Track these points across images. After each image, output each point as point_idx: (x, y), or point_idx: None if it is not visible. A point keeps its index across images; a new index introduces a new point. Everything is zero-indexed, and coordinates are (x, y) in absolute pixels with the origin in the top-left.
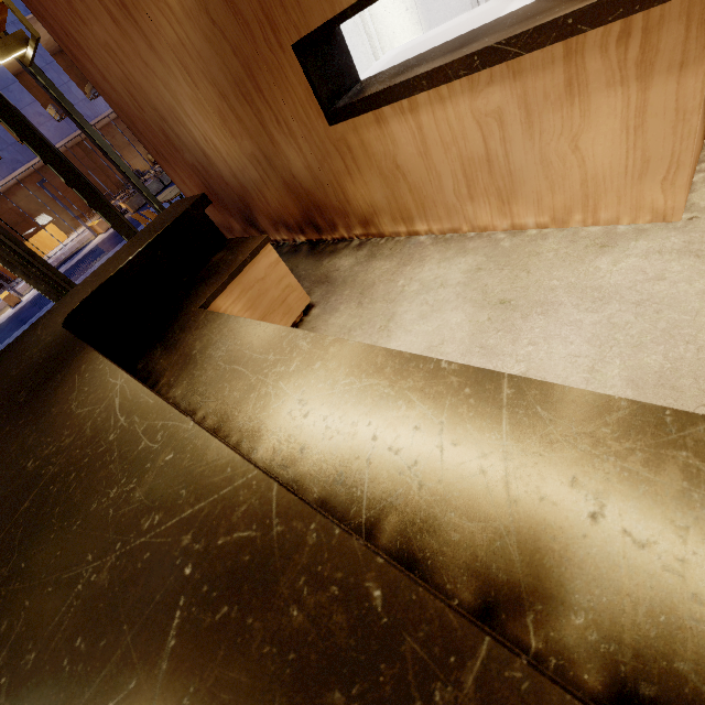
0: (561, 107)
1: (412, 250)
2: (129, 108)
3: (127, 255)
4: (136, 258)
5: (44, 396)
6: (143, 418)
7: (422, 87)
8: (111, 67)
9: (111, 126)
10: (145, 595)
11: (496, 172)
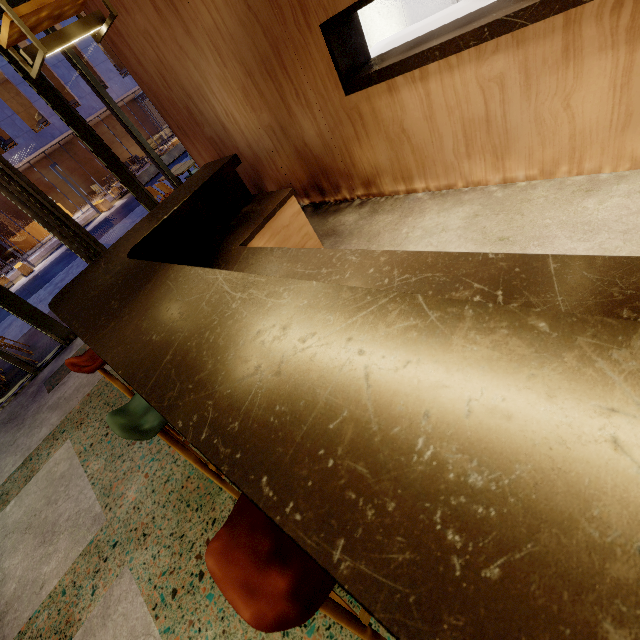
0: (557, 70)
1: (412, 205)
2: (158, 88)
3: (173, 204)
4: (182, 206)
5: (140, 299)
6: (261, 289)
7: (434, 57)
8: (147, 52)
9: (112, 117)
10: (328, 372)
11: (493, 131)
